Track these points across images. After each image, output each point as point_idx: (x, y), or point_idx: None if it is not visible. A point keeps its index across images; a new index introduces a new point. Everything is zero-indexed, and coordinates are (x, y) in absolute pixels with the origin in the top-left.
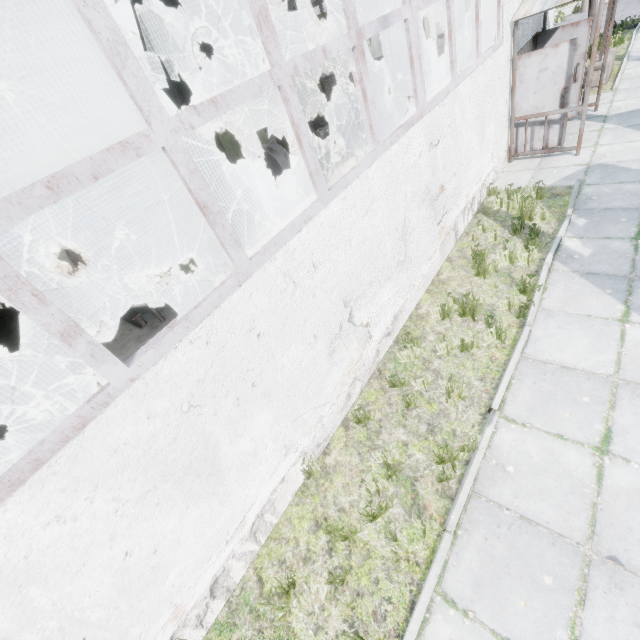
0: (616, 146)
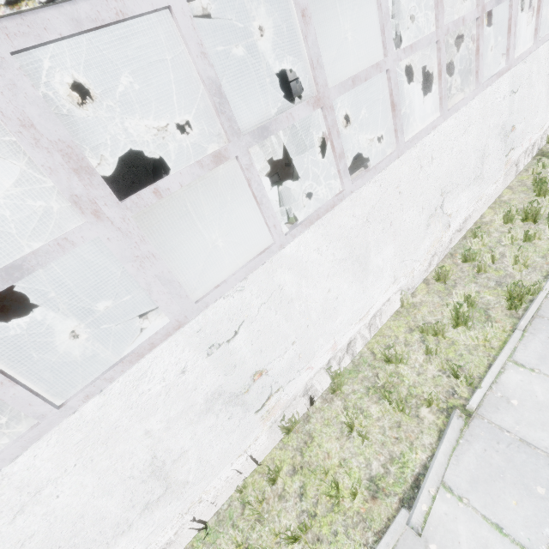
0: None
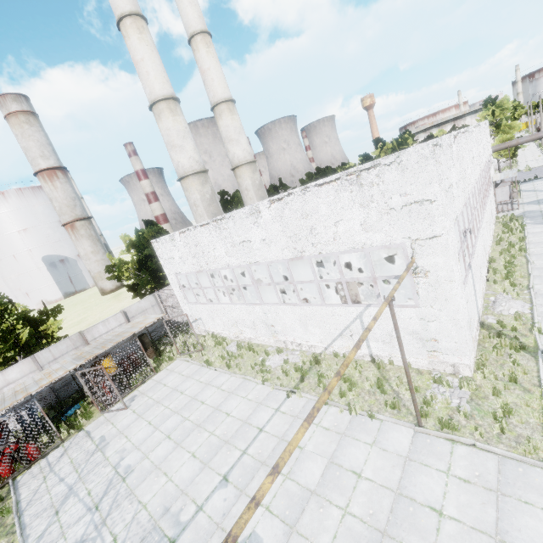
0: (529, 208)
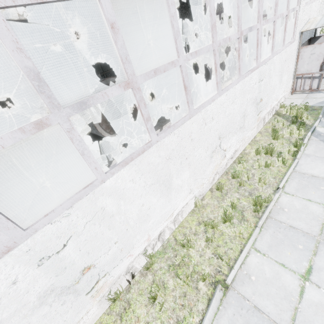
0: None
